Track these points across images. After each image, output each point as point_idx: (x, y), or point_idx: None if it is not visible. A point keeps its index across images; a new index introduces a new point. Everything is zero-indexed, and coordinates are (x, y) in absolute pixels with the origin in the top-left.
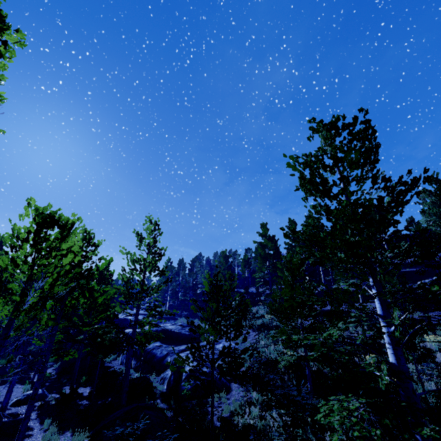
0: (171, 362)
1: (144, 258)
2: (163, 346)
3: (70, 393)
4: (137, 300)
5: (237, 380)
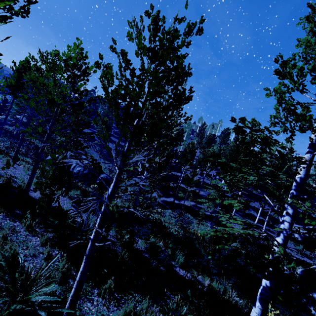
0: None
1: None
2: None
3: None
4: None
5: None
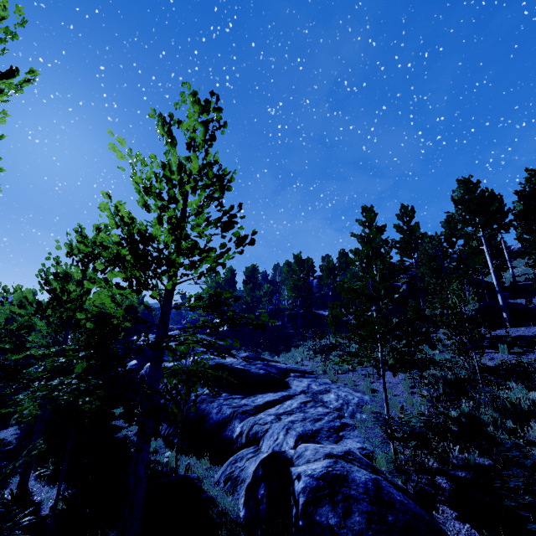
0: (244, 434)
1: (180, 164)
2: (221, 397)
3: (6, 508)
4: (161, 277)
5: (443, 502)
